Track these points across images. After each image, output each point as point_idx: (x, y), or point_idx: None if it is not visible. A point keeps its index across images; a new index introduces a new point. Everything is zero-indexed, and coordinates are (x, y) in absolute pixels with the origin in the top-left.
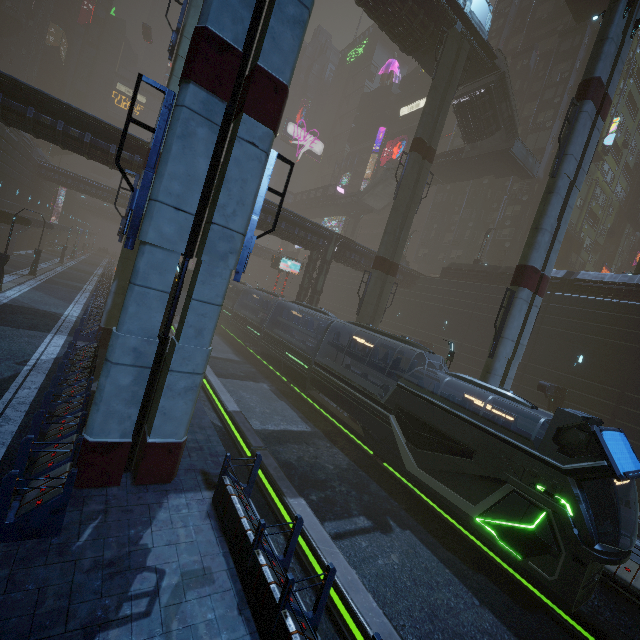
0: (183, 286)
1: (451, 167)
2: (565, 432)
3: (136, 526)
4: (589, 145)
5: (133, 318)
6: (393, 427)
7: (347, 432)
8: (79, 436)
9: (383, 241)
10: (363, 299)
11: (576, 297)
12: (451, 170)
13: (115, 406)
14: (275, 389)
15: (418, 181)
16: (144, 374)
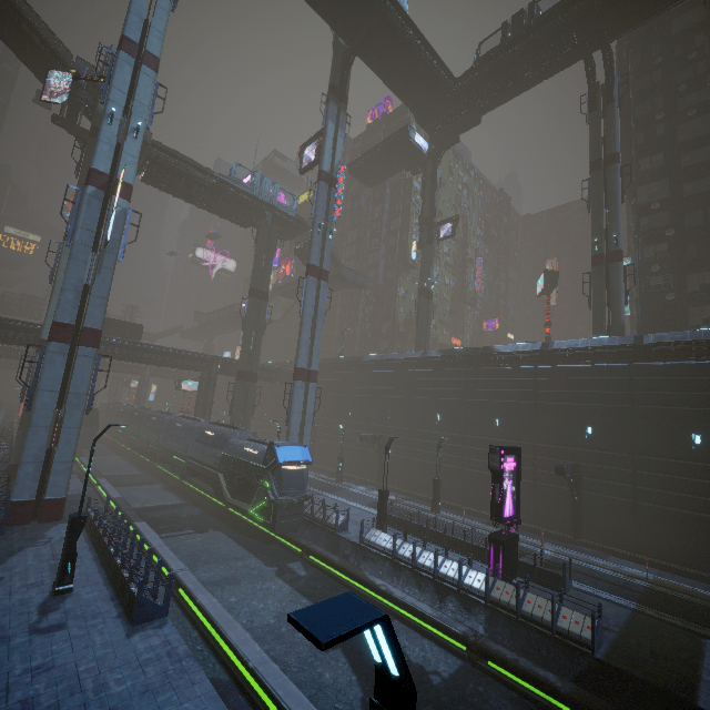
0: (87, 423)
1: None
2: (271, 452)
3: (40, 531)
4: (320, 296)
5: (33, 441)
6: (220, 479)
7: (213, 499)
8: (8, 499)
9: (240, 359)
10: (232, 403)
11: (382, 372)
12: None
13: (26, 483)
14: (167, 486)
15: (259, 314)
16: (40, 466)
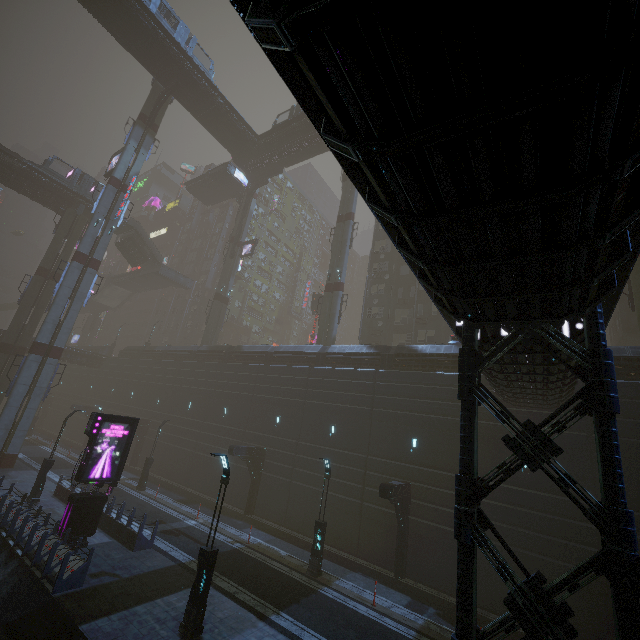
0: None
1: (143, 280)
2: None
3: None
4: (84, 281)
5: None
6: None
7: None
8: None
9: (7, 332)
10: None
11: (163, 361)
12: (145, 281)
13: None
14: None
15: (43, 292)
16: None
